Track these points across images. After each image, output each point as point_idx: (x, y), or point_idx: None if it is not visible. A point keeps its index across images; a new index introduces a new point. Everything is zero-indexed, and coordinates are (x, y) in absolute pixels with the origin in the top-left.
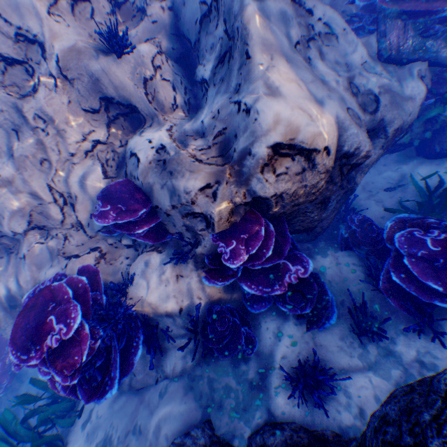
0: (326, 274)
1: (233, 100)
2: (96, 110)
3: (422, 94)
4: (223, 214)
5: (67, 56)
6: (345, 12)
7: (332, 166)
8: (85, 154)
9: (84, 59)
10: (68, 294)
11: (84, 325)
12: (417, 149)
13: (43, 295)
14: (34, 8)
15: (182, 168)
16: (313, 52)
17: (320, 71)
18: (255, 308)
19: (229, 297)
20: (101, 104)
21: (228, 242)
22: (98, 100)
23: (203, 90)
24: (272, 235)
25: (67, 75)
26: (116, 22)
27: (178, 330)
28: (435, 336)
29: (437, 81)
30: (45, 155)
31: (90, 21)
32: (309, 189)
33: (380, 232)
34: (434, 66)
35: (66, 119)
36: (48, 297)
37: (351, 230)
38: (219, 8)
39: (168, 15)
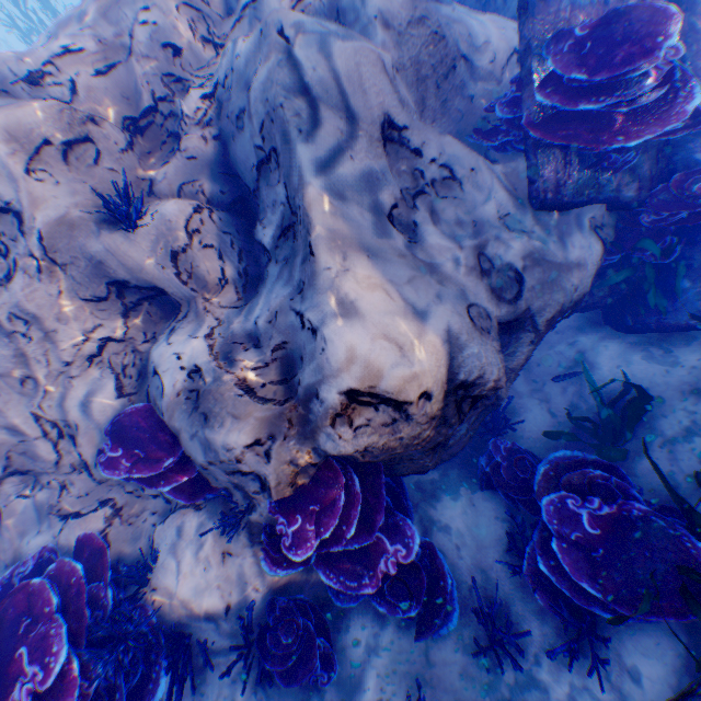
0: (455, 534)
1: (295, 307)
2: (104, 298)
3: (596, 255)
4: (282, 477)
5: (55, 233)
6: (487, 116)
7: (440, 407)
8: (89, 361)
9: (80, 237)
10: (52, 604)
11: (72, 660)
12: (603, 313)
13: (15, 604)
14: (5, 166)
15: (222, 408)
16: (423, 213)
17: (430, 246)
18: (341, 599)
19: (305, 579)
20: (111, 290)
21: (290, 518)
22: (106, 287)
23: (267, 258)
24: (358, 501)
25: (56, 259)
26: (126, 188)
27: (223, 641)
28: (594, 665)
29: (623, 225)
30: (26, 369)
31: (94, 167)
32: (407, 440)
33: (534, 470)
34: (615, 208)
35: (58, 315)
36: (22, 607)
37: (494, 460)
38: (278, 161)
39: (214, 146)
